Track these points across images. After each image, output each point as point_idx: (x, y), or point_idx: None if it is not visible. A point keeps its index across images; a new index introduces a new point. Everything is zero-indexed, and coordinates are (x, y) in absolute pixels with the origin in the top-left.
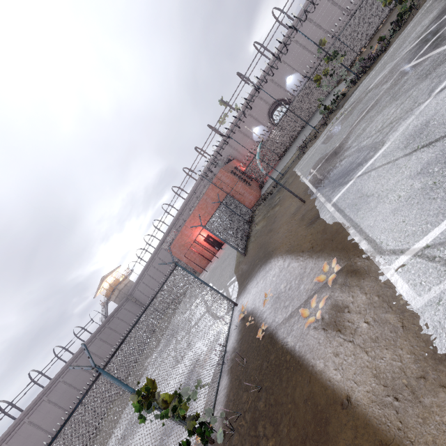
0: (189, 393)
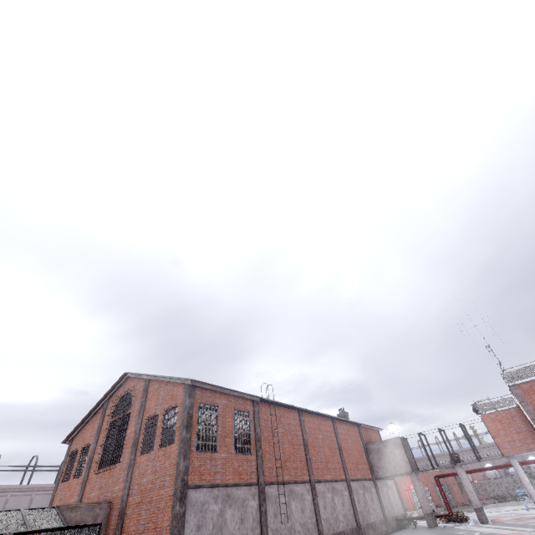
0: None
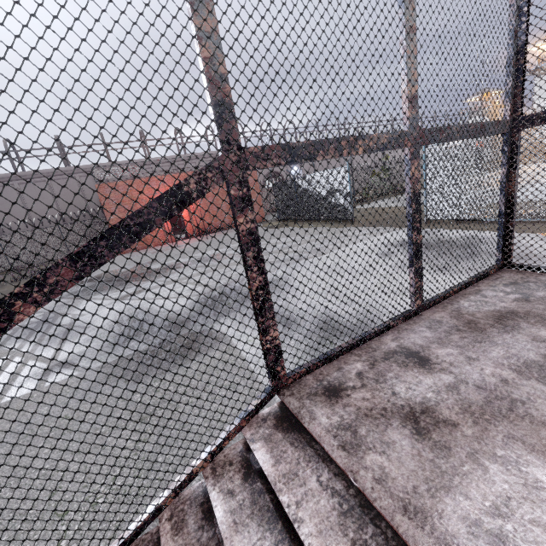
0: None
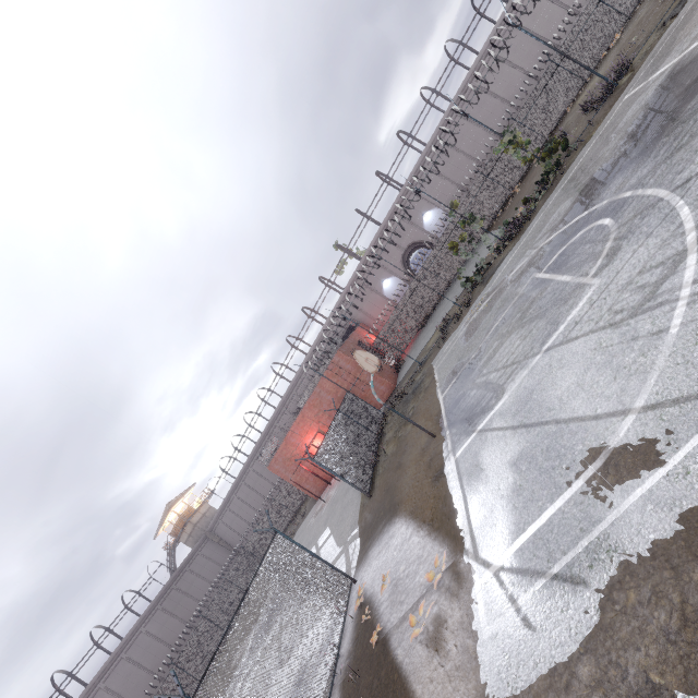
0: None
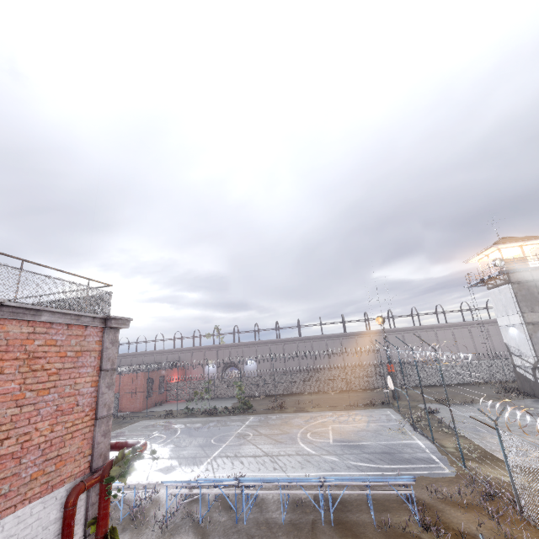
0: None
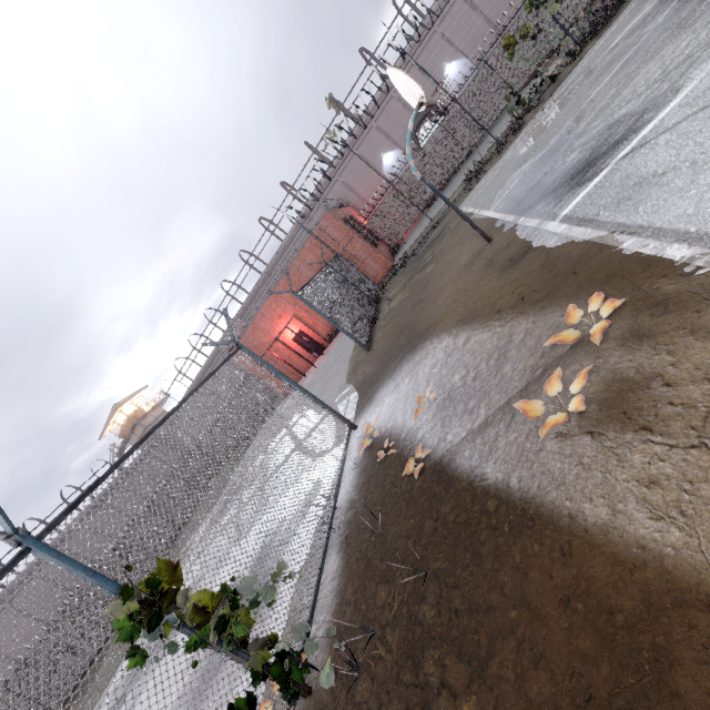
0: (256, 590)
